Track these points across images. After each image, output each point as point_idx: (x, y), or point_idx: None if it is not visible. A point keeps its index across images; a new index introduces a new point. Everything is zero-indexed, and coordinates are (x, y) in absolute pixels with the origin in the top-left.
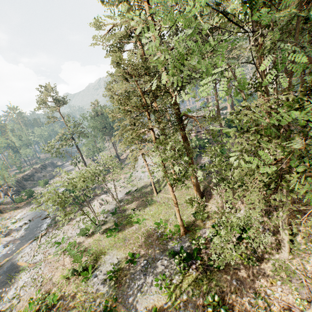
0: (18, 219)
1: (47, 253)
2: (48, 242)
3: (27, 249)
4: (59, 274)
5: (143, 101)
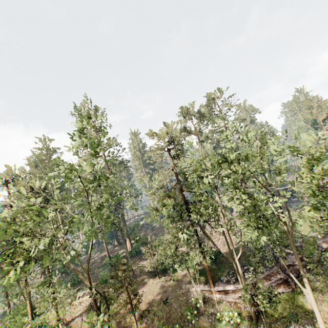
0: None
1: None
2: None
3: None
4: None
5: None
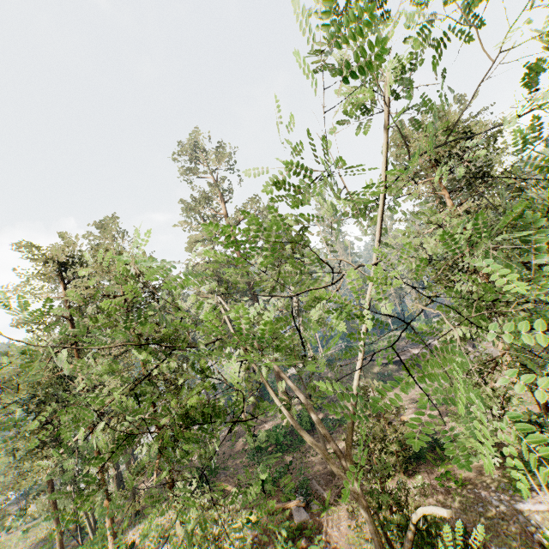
0: None
1: None
2: None
3: None
4: None
5: None
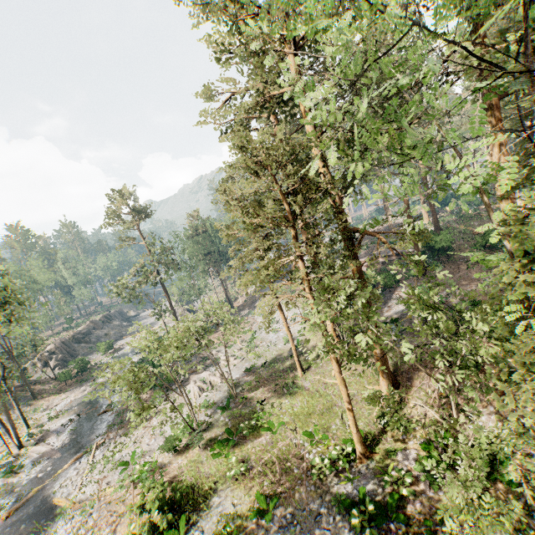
0: (60, 411)
1: (104, 483)
2: (108, 460)
3: (70, 471)
4: (125, 530)
5: (286, 208)
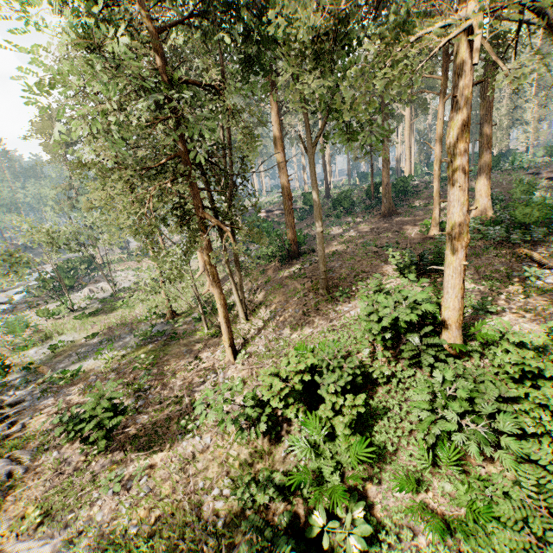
0: None
1: None
2: None
3: None
4: None
5: None
